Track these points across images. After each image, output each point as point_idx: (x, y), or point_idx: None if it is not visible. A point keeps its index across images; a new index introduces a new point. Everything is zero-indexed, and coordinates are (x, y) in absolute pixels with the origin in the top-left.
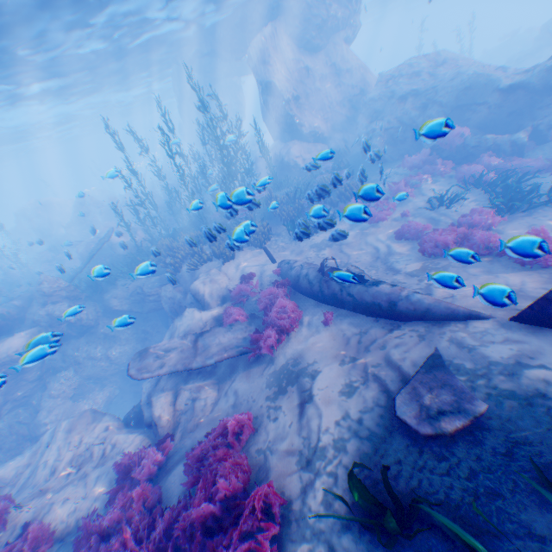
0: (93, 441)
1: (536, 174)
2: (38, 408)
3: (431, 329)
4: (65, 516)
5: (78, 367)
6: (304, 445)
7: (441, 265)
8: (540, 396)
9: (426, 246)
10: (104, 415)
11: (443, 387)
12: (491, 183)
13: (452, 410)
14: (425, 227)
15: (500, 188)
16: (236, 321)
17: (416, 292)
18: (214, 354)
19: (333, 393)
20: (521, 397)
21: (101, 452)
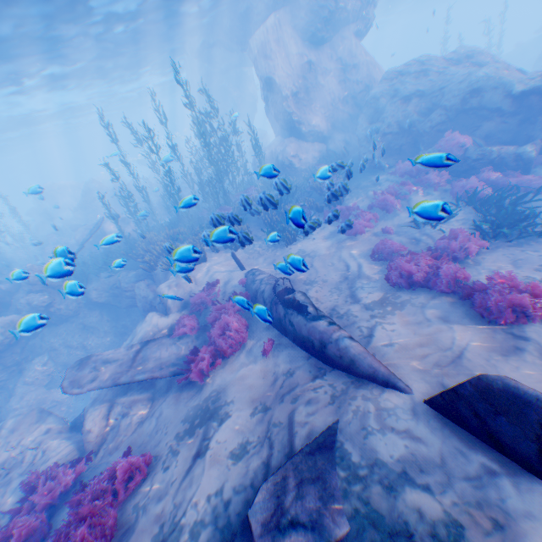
0: (29, 444)
1: (540, 194)
2: (12, 392)
3: (348, 389)
4: None
5: (55, 355)
6: (170, 516)
7: (400, 298)
8: (407, 536)
9: (390, 273)
10: (50, 415)
11: (316, 485)
12: (485, 201)
13: (308, 525)
14: (402, 247)
15: (495, 208)
16: (186, 334)
17: (347, 338)
18: (147, 372)
19: (224, 452)
20: (387, 529)
21: (32, 458)
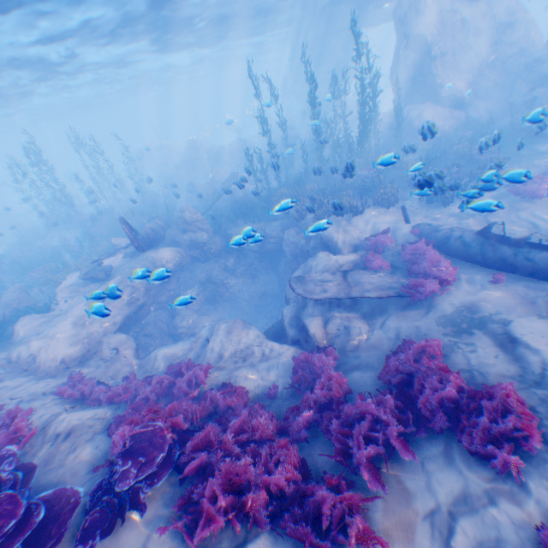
0: (250, 341)
1: None
2: (172, 313)
3: None
4: (250, 386)
5: (201, 288)
6: (523, 371)
7: None
8: None
9: None
10: (251, 325)
11: None
12: None
13: None
14: None
15: None
16: (381, 269)
17: None
18: (372, 291)
19: (543, 338)
20: None
21: (259, 351)
